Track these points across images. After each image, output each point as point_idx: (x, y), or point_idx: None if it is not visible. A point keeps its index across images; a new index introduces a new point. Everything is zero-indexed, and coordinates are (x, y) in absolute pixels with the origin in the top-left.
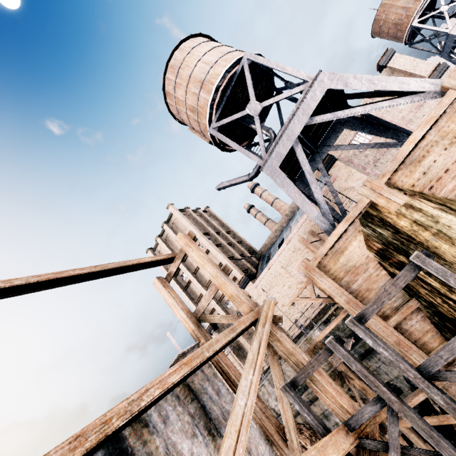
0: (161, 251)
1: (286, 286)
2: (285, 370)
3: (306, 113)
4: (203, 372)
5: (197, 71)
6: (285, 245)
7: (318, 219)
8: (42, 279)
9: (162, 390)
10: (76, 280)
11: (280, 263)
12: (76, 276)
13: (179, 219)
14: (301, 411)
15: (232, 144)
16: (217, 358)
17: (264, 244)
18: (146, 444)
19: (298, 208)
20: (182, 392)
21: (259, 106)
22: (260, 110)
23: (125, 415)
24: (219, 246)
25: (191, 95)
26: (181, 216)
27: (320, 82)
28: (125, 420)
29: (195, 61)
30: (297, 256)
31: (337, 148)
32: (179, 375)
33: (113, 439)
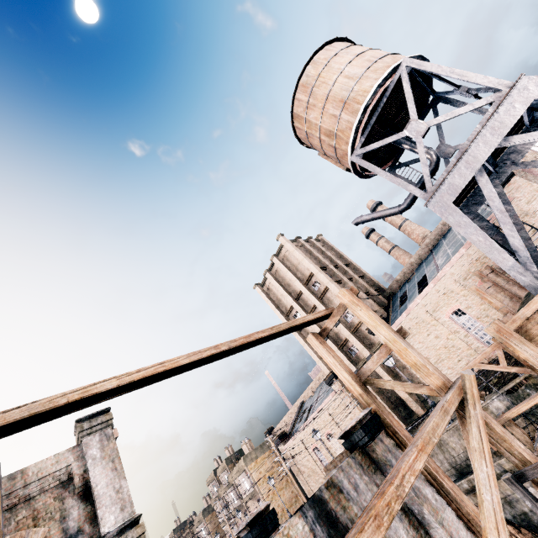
0: (270, 287)
1: (431, 336)
2: (448, 440)
3: (496, 133)
4: (383, 443)
5: (337, 88)
6: (432, 285)
7: (514, 270)
8: (238, 344)
9: (414, 477)
10: (258, 342)
11: (424, 308)
12: (259, 339)
13: (292, 252)
14: (533, 509)
15: (383, 175)
16: (393, 427)
17: (395, 279)
18: (346, 510)
19: (443, 235)
20: (364, 461)
21: (423, 126)
22: (425, 131)
23: (398, 499)
24: (339, 283)
25: (328, 118)
26: (294, 249)
27: (523, 90)
28: (400, 505)
29: (334, 76)
30: (449, 299)
31: (526, 165)
32: (421, 462)
33: (317, 500)
